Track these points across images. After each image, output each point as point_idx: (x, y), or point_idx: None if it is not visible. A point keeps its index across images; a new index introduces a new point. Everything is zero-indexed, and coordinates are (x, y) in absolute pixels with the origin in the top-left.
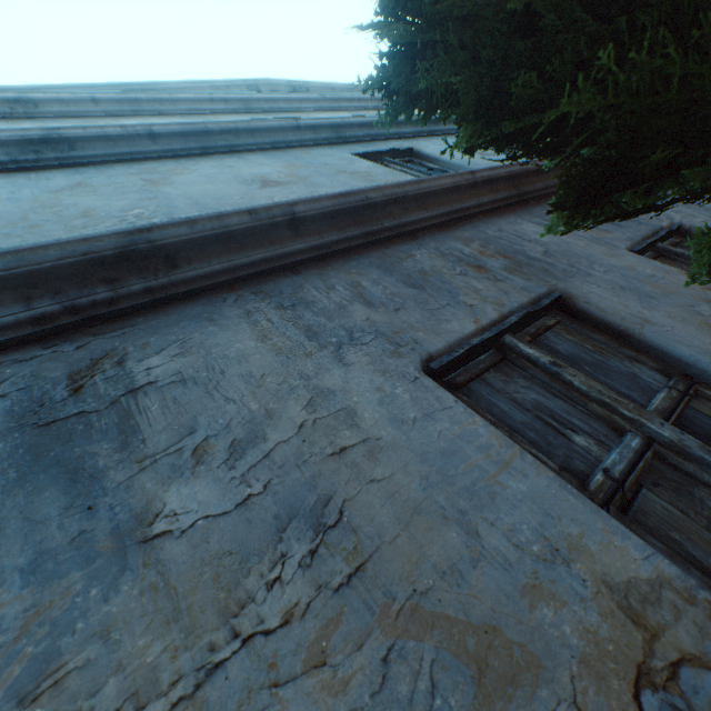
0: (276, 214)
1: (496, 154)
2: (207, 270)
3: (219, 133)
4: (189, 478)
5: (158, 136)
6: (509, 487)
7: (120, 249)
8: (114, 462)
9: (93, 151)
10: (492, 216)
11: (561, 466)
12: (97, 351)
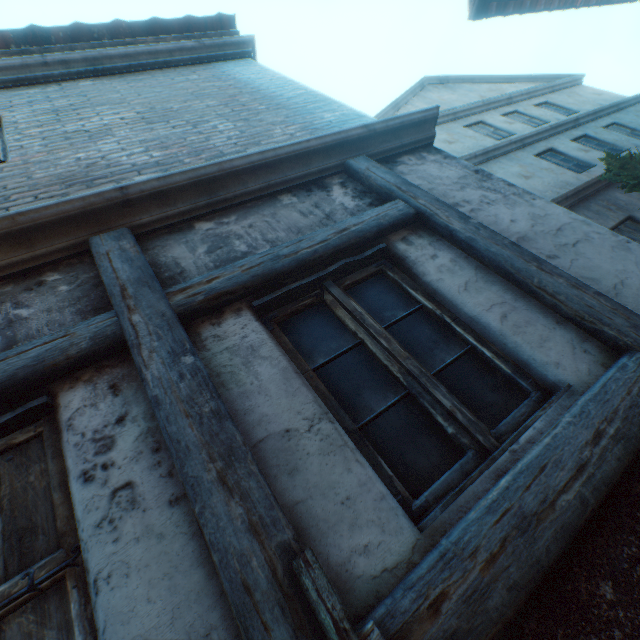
0: (564, 197)
1: (590, 151)
2: None
3: (489, 152)
4: None
5: (476, 156)
6: None
7: None
8: None
9: None
10: (604, 190)
11: None
12: None
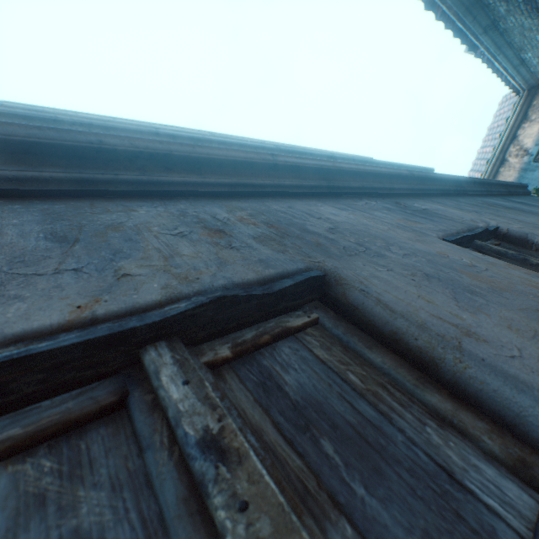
0: None
1: None
2: None
3: (70, 124)
4: None
5: None
6: None
7: None
8: None
9: None
10: (293, 198)
11: None
12: None
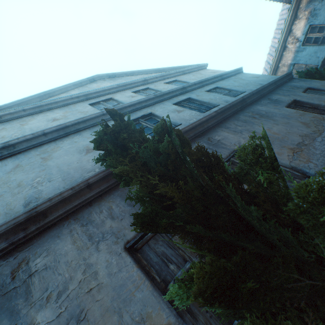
0: (81, 186)
1: (184, 110)
2: (57, 215)
3: (71, 125)
4: (44, 308)
5: (47, 133)
6: (136, 296)
7: (26, 217)
8: (23, 306)
9: (22, 147)
10: None
11: (163, 279)
12: (20, 259)
